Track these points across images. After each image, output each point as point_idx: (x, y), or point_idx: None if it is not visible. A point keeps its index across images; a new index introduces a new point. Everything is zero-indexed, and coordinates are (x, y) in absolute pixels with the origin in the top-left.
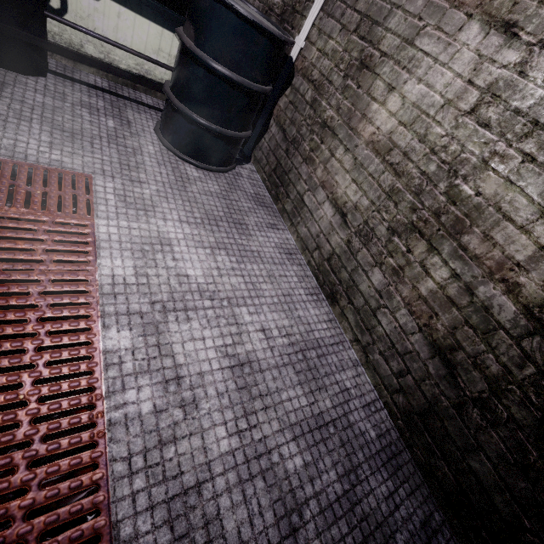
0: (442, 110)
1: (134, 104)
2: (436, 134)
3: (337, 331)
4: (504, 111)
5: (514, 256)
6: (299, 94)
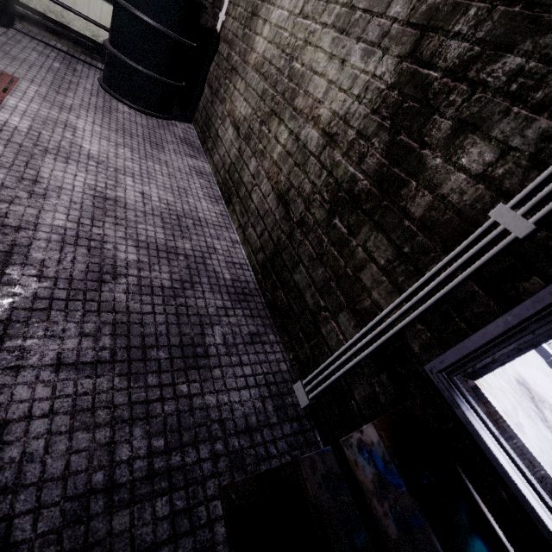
0: (288, 21)
1: (87, 64)
2: (285, 38)
3: (225, 221)
4: (314, 3)
5: (318, 97)
6: (221, 55)
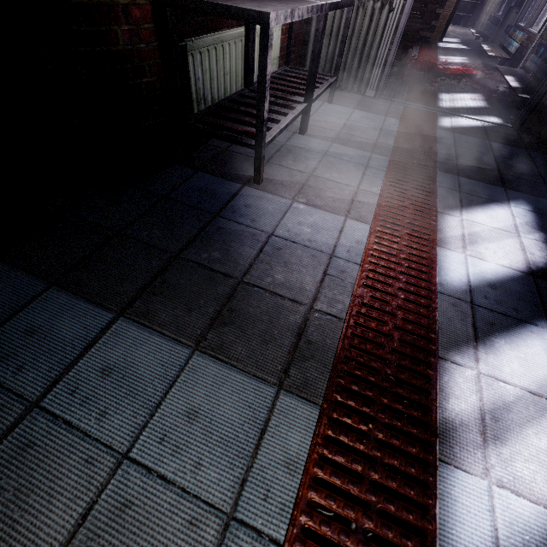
0: None
1: None
2: None
3: None
4: None
5: None
6: (487, 2)
